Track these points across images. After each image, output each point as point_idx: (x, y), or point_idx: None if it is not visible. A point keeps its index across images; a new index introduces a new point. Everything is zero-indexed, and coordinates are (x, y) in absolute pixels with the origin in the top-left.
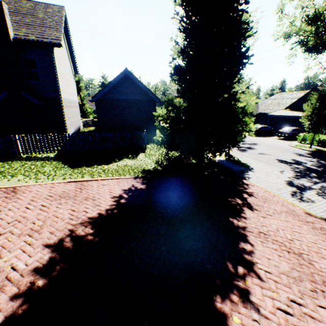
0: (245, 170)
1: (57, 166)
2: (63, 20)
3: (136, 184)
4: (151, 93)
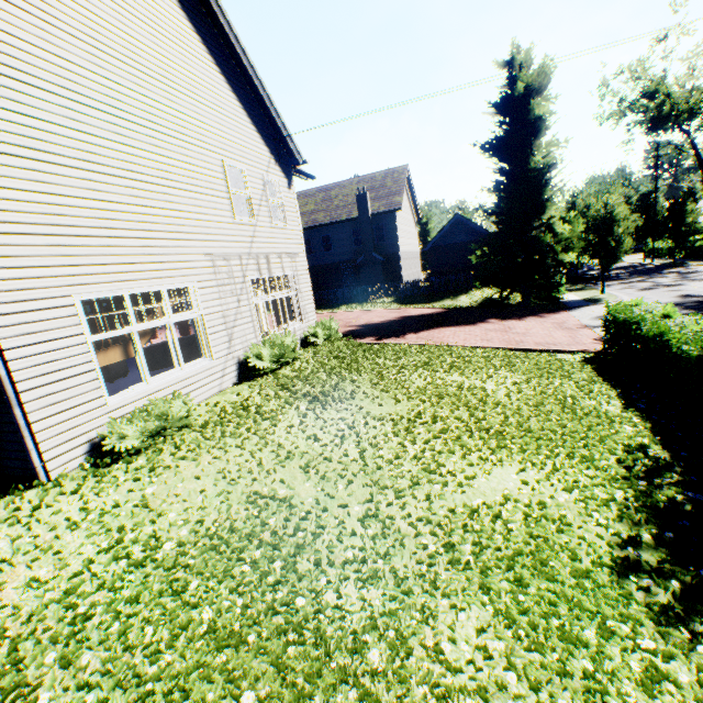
0: (584, 305)
1: (392, 304)
2: (405, 182)
3: (441, 310)
4: (485, 231)
